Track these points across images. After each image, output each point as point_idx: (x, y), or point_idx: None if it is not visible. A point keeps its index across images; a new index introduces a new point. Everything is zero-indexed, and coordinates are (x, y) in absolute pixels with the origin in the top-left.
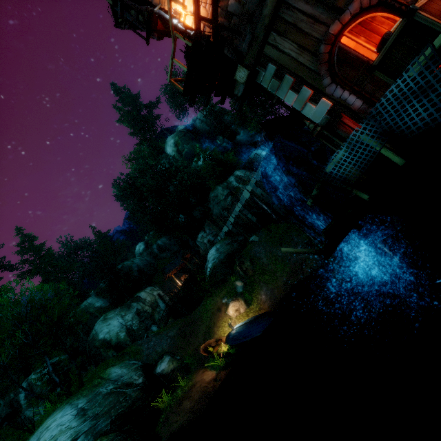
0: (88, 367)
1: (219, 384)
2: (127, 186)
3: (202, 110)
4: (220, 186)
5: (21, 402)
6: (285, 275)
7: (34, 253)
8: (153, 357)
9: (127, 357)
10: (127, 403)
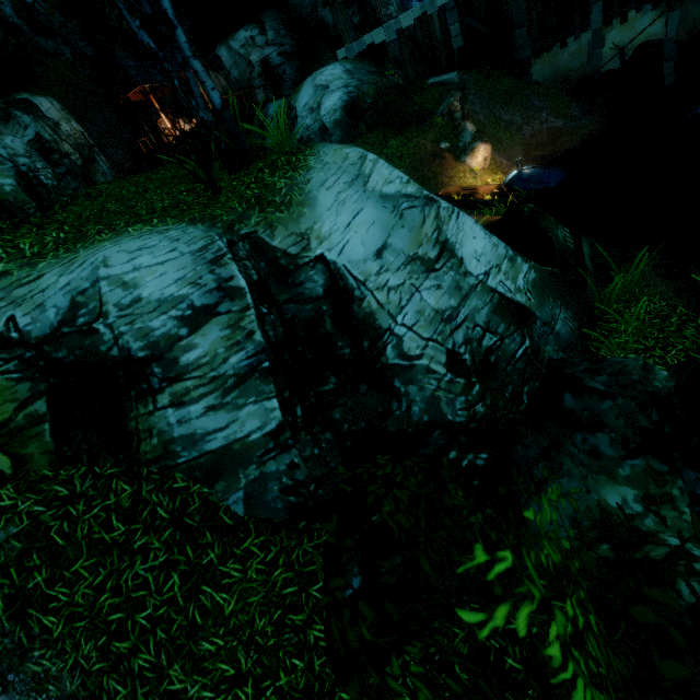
0: None
1: None
2: None
3: None
4: None
5: None
6: (519, 147)
7: None
8: None
9: None
10: None
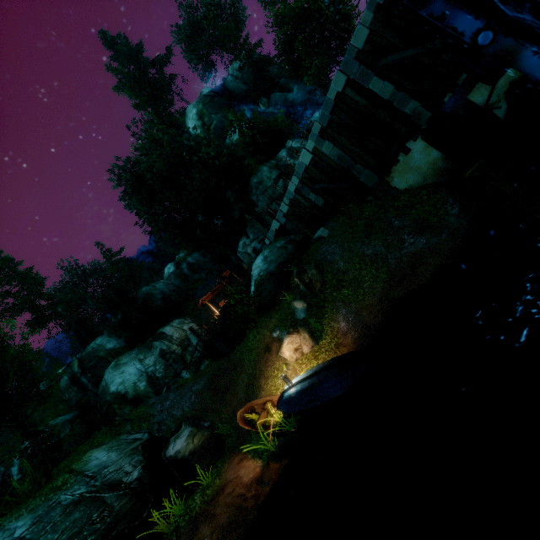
0: (103, 428)
1: (266, 492)
2: (128, 176)
3: (235, 59)
4: (266, 165)
5: (13, 478)
6: (380, 287)
7: (18, 282)
8: (167, 425)
9: (126, 428)
10: (102, 524)
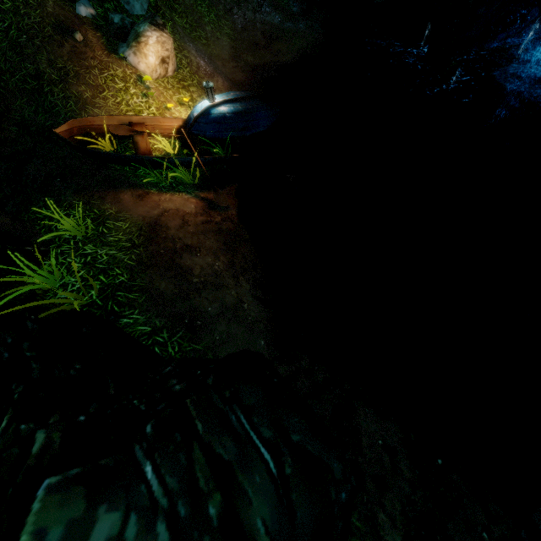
0: None
1: (236, 214)
2: None
3: None
4: None
5: None
6: (227, 41)
7: None
8: None
9: None
10: None
